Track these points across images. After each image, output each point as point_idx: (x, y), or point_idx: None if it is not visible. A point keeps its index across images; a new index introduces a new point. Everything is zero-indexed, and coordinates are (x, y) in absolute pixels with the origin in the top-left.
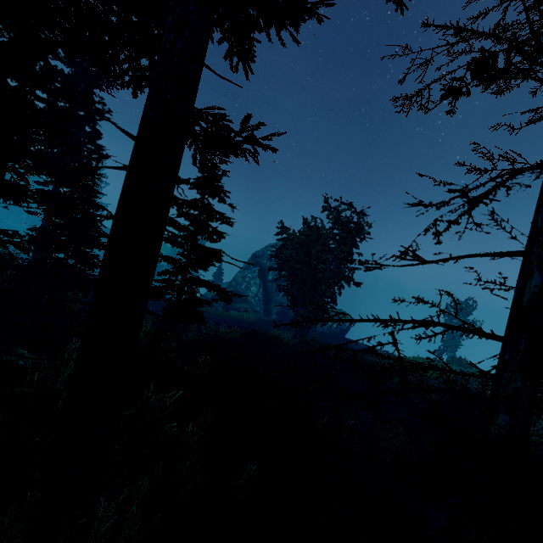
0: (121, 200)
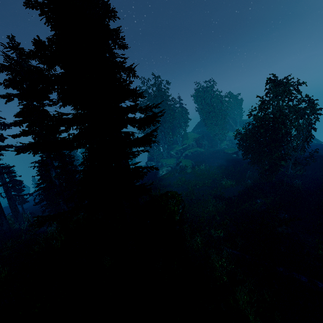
0: (7, 196)
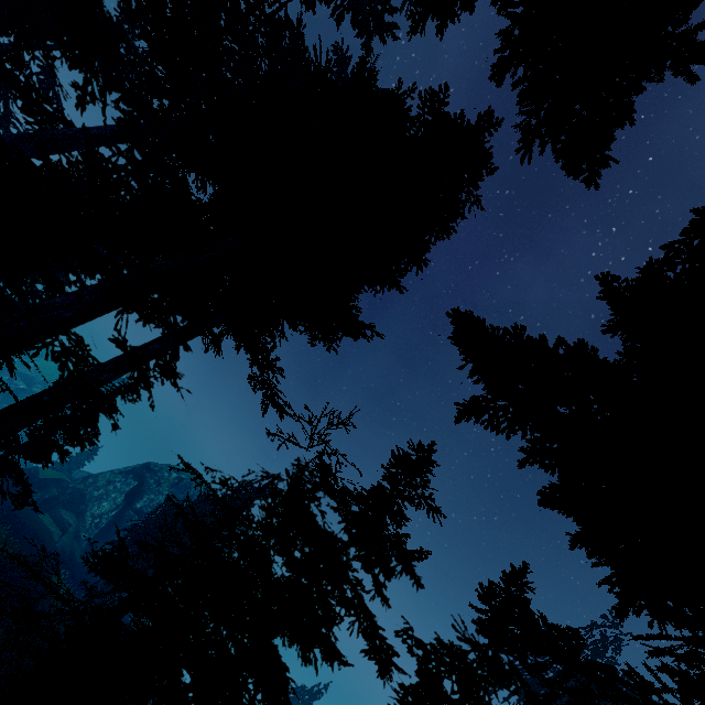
0: None
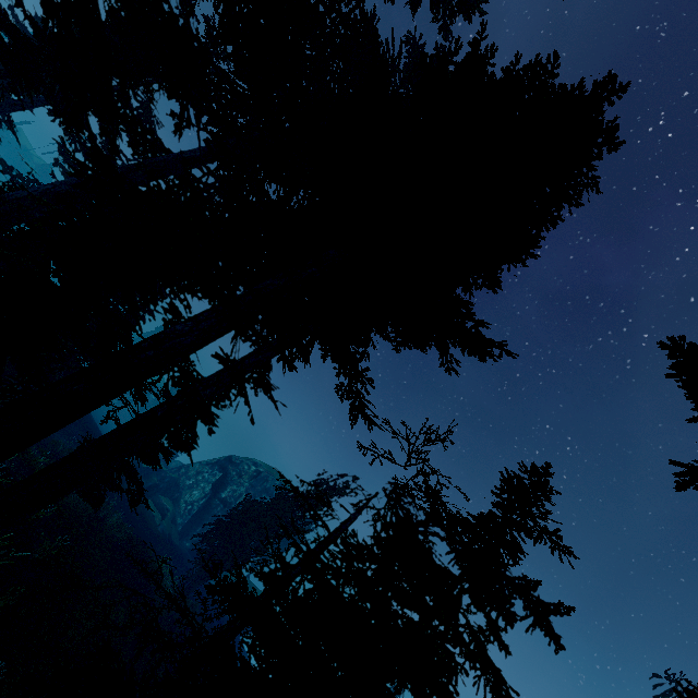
0: (116, 432)
